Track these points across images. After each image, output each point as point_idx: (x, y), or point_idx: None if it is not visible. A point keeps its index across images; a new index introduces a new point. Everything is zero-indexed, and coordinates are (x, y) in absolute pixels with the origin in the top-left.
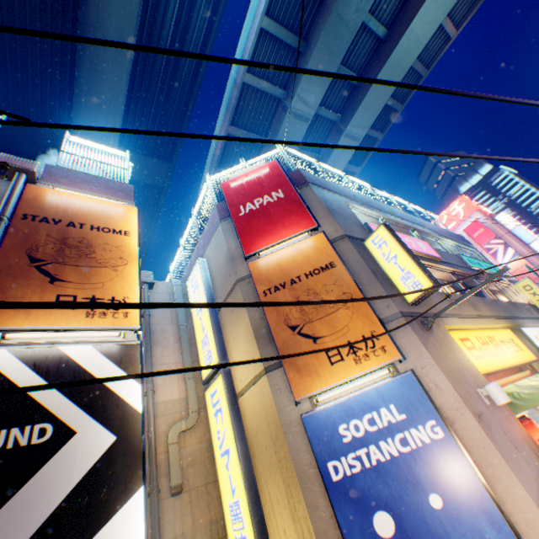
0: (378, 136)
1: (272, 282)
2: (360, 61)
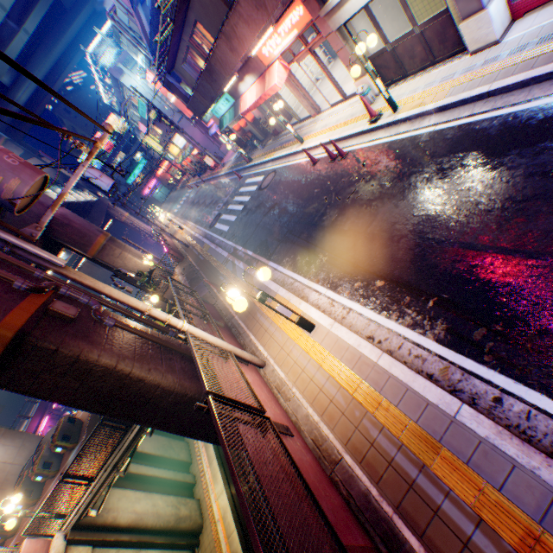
0: None
1: None
2: None
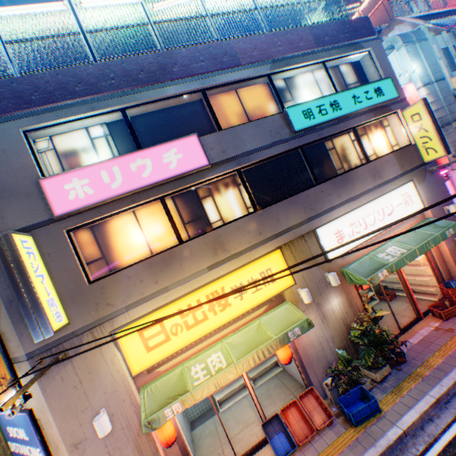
0: None
1: None
2: None
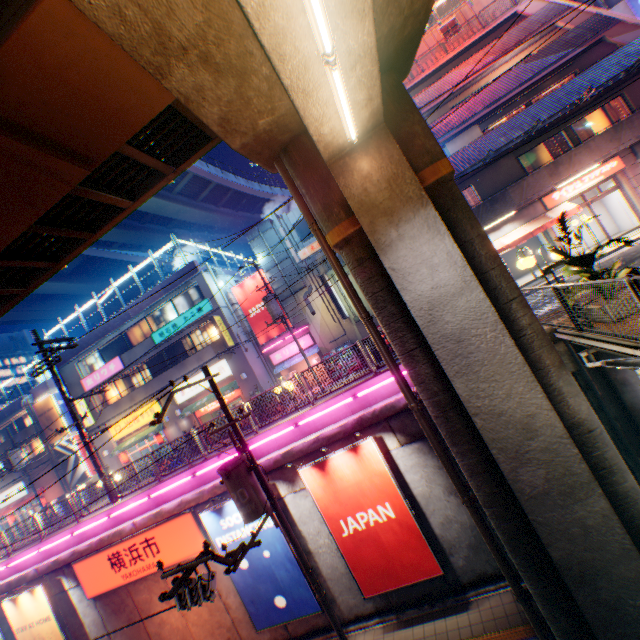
0: None
1: None
2: None
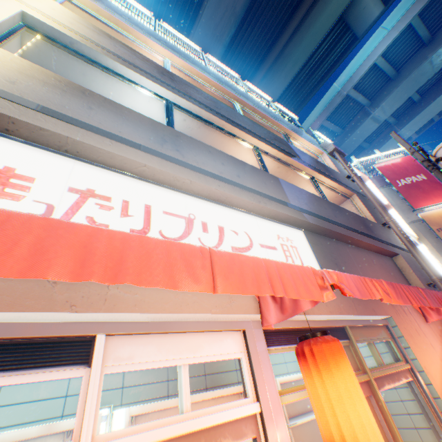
0: (413, 136)
1: (439, 225)
2: (423, 87)
